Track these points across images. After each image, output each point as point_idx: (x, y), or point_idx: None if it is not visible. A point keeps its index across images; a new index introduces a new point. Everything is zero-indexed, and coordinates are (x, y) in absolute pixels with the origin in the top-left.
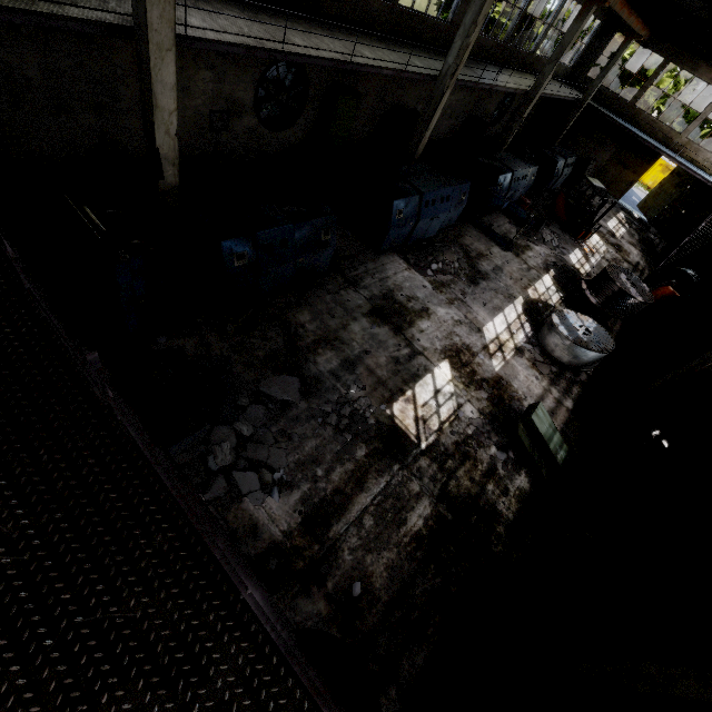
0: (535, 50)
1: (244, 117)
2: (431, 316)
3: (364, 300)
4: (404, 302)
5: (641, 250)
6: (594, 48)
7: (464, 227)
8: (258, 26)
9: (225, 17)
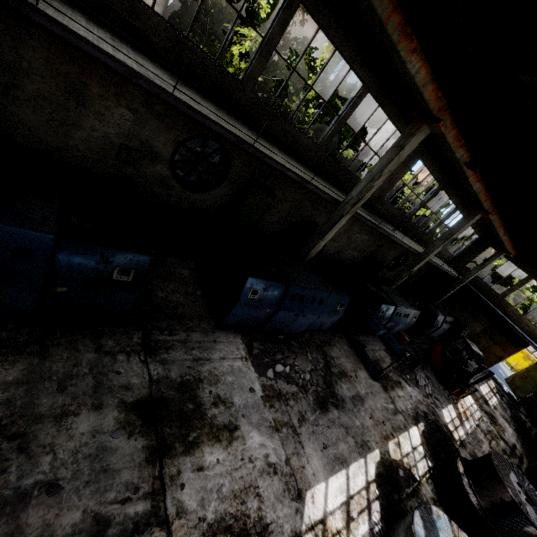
0: (429, 233)
1: (157, 164)
2: (233, 442)
3: (144, 380)
4: (207, 403)
5: (515, 430)
6: (472, 250)
7: (336, 337)
8: (173, 82)
9: (138, 58)
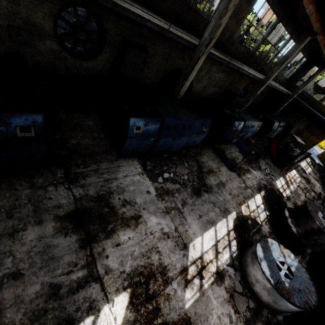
0: (269, 63)
1: (46, 40)
2: (138, 225)
3: (70, 200)
4: (117, 206)
5: (321, 184)
6: (301, 72)
7: (205, 149)
8: None
9: None
